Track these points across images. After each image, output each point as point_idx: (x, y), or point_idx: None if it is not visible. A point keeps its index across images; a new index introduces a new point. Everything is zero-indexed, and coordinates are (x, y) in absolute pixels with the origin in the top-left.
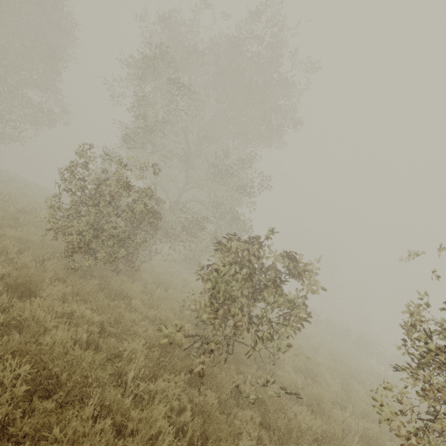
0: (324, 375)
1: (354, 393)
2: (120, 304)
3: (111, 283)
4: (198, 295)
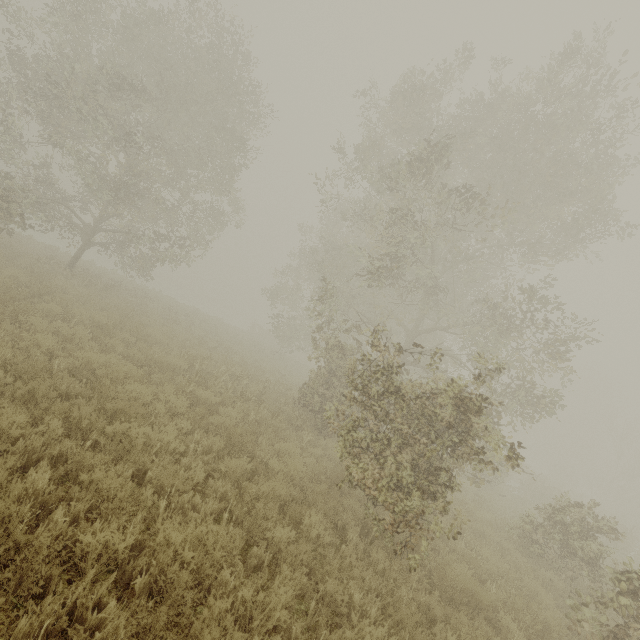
0: None
1: None
2: (488, 633)
3: (450, 577)
4: (502, 541)
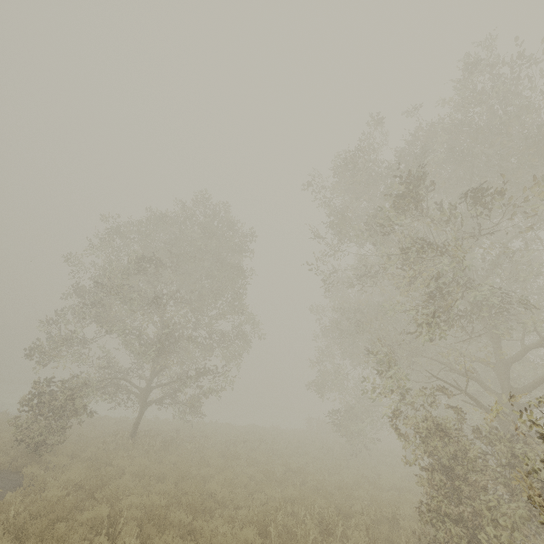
0: None
1: None
2: None
3: None
4: None
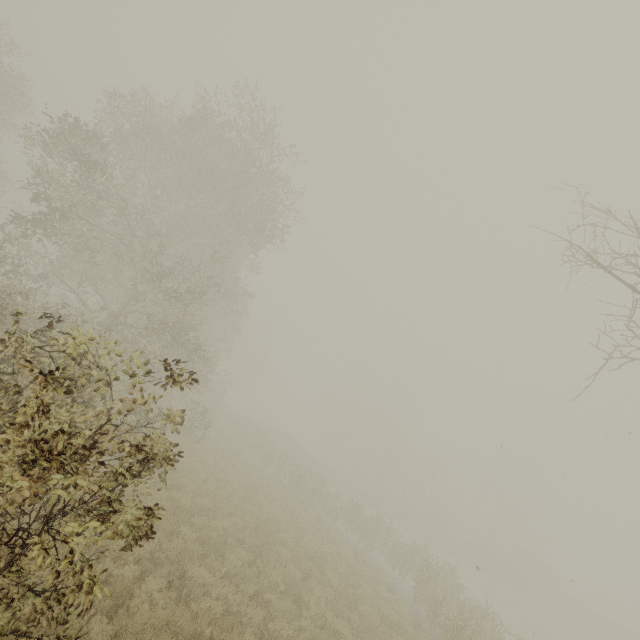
0: (186, 535)
1: (189, 551)
2: None
3: None
4: None
